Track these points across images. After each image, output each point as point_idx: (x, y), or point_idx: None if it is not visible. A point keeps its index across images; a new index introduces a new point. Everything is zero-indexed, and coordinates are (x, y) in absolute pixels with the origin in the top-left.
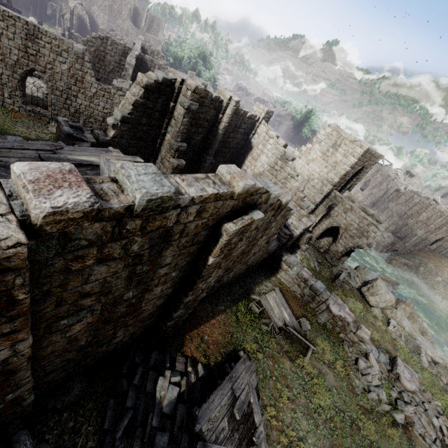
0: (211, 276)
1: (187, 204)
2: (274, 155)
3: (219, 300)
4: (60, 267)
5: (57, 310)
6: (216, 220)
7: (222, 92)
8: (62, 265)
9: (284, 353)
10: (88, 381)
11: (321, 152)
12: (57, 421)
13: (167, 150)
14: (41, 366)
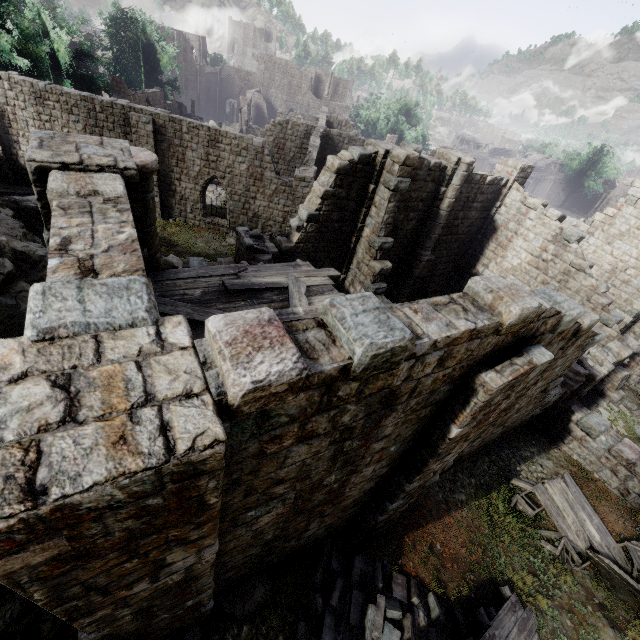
0: (451, 453)
1: (425, 352)
2: (538, 235)
3: (455, 483)
4: (254, 450)
5: (244, 500)
6: (466, 367)
7: (445, 155)
8: (256, 448)
9: (596, 608)
10: (271, 583)
11: (639, 219)
12: (235, 634)
13: (365, 251)
14: (222, 562)
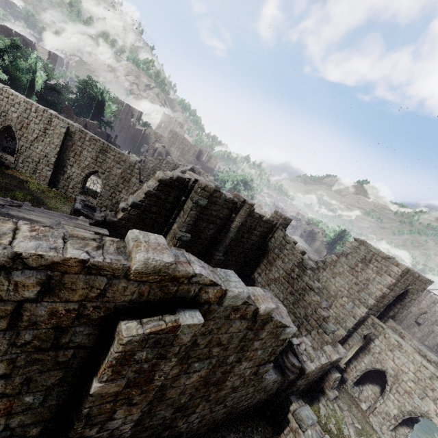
0: (116, 418)
1: (4, 264)
2: (290, 260)
3: None
4: None
5: None
6: (106, 310)
7: (238, 196)
8: None
9: None
10: None
11: (349, 266)
12: None
13: (171, 239)
14: None
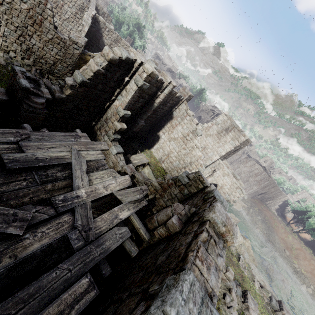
0: None
1: None
2: (188, 128)
3: None
4: None
5: None
6: None
7: (165, 76)
8: None
9: None
10: None
11: (217, 131)
12: None
13: (113, 114)
14: None
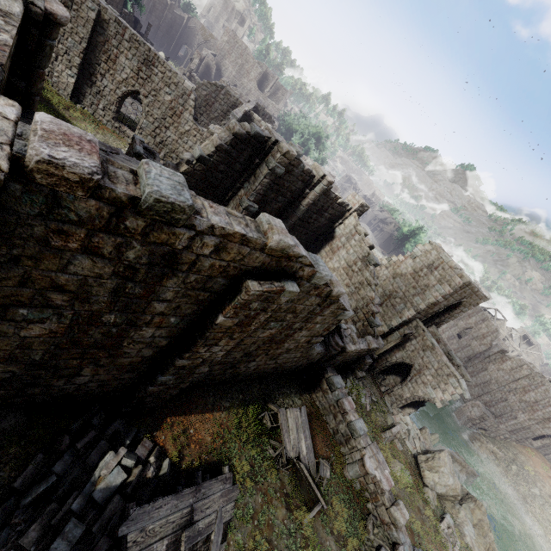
0: (219, 345)
1: (204, 230)
2: (355, 252)
3: (227, 394)
4: (39, 233)
5: (19, 289)
6: (239, 270)
7: (317, 168)
8: (42, 232)
9: (282, 496)
10: (26, 420)
11: (413, 269)
12: None
13: (236, 206)
14: None
